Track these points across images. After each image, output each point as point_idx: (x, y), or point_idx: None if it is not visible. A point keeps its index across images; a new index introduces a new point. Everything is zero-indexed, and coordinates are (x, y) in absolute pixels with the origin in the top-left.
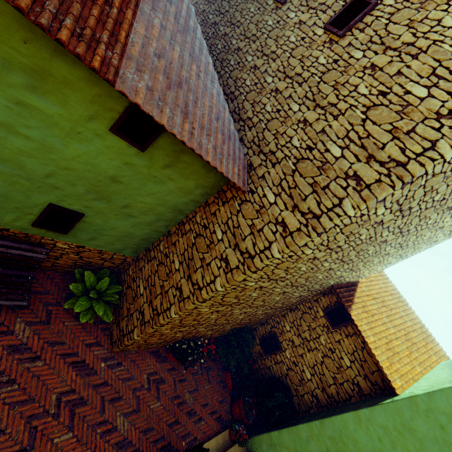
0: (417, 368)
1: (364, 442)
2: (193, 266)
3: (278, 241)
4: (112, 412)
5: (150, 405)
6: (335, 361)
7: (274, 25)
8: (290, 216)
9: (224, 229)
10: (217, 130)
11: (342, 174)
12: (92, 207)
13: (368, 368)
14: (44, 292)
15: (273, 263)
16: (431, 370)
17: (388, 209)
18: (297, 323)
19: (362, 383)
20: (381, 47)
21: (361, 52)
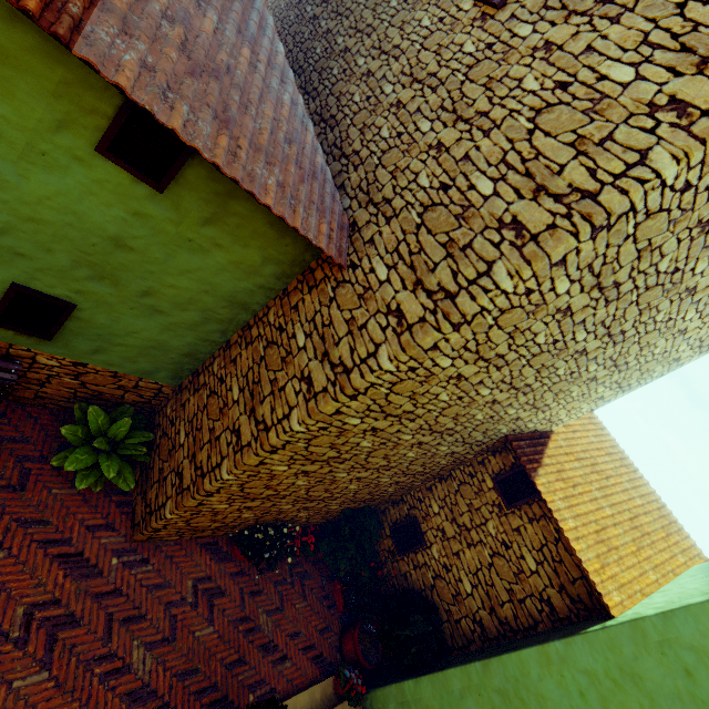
0: (650, 574)
1: (556, 699)
2: (259, 394)
3: (389, 341)
4: (125, 641)
5: (194, 631)
6: (511, 563)
7: (399, 6)
8: (410, 299)
9: (308, 329)
10: (290, 159)
11: (494, 223)
12: (88, 294)
13: (565, 573)
14: (19, 440)
15: (384, 382)
16: (675, 578)
17: (575, 283)
18: (451, 501)
19: (556, 599)
20: (561, 14)
21: (530, 26)
